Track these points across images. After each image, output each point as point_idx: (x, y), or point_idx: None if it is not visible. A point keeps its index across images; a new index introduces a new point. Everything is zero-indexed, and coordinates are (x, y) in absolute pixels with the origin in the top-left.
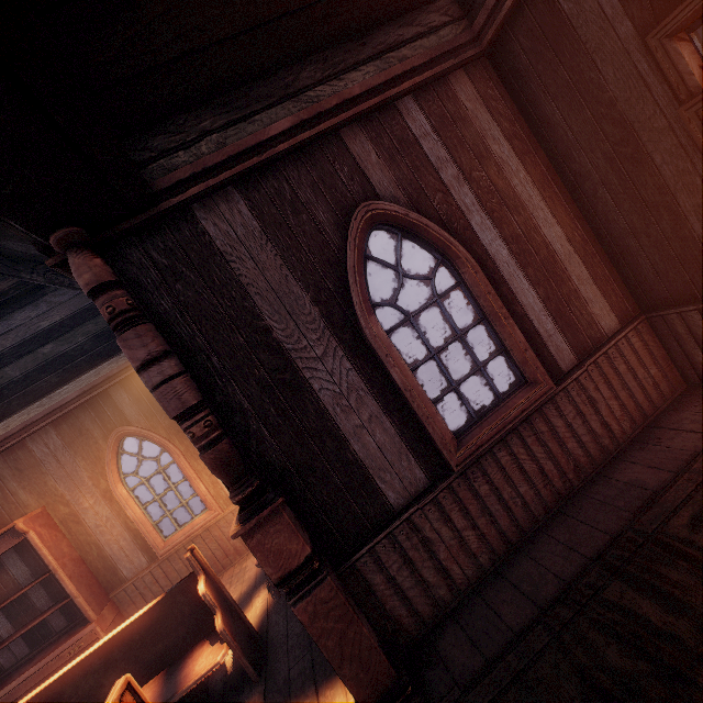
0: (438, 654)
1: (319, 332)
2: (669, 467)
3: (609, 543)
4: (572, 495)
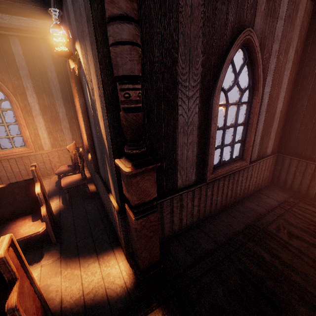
0: (170, 252)
1: (195, 83)
2: (266, 208)
3: (245, 227)
4: (229, 206)
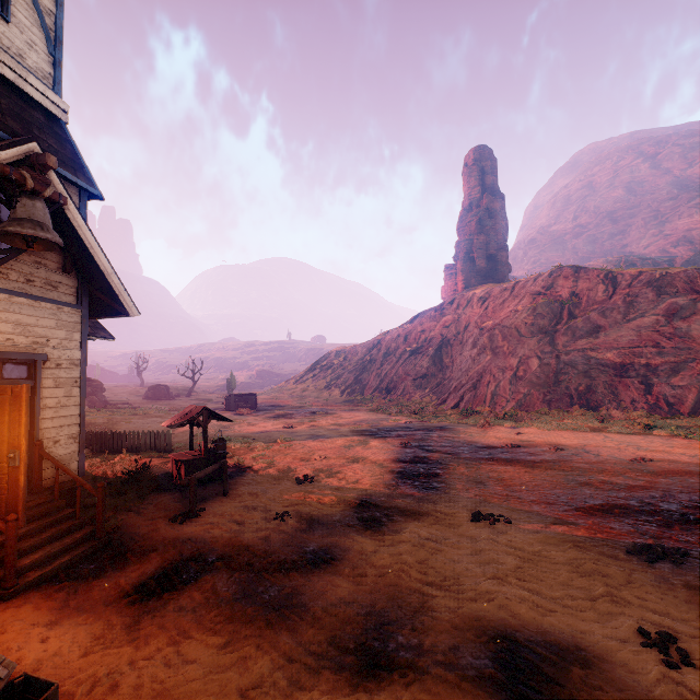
0: None
1: None
2: None
3: None
4: None
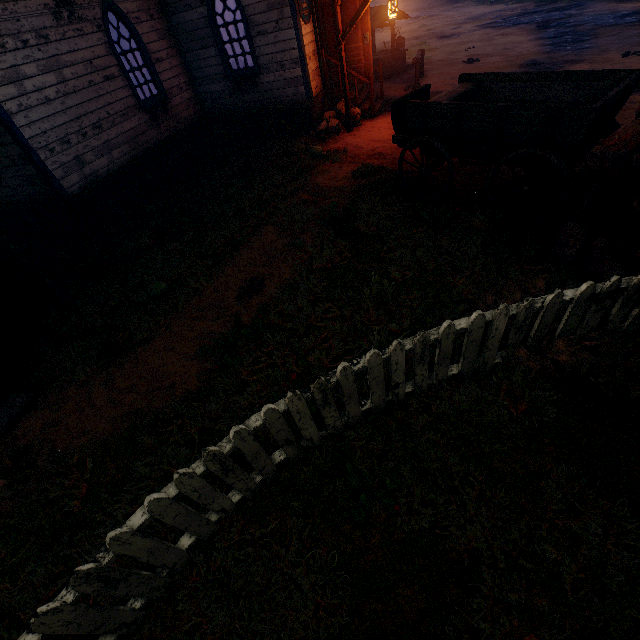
0: None
1: None
2: None
3: None
4: None
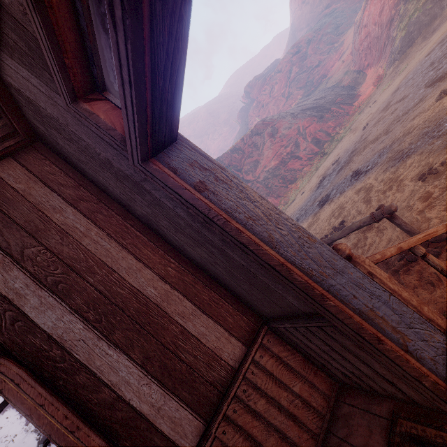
0: None
1: None
2: None
3: None
4: None
